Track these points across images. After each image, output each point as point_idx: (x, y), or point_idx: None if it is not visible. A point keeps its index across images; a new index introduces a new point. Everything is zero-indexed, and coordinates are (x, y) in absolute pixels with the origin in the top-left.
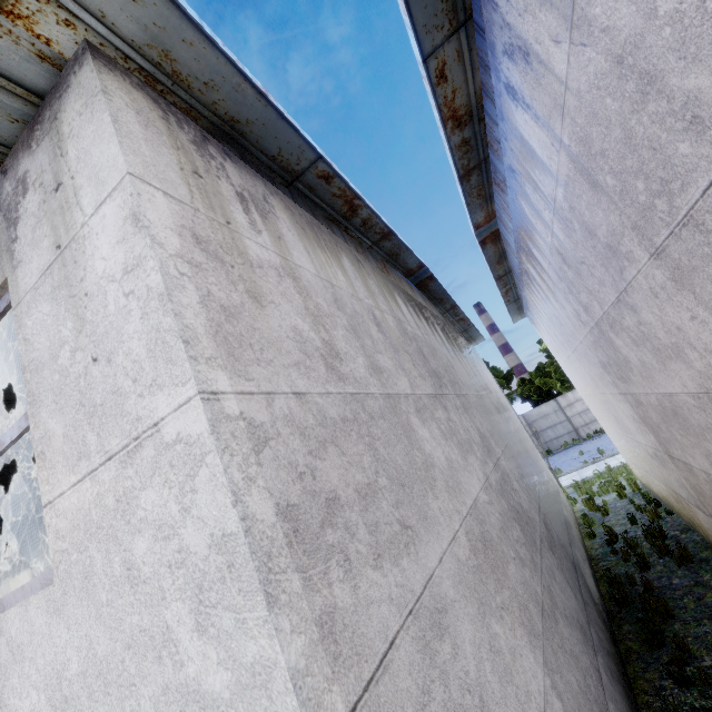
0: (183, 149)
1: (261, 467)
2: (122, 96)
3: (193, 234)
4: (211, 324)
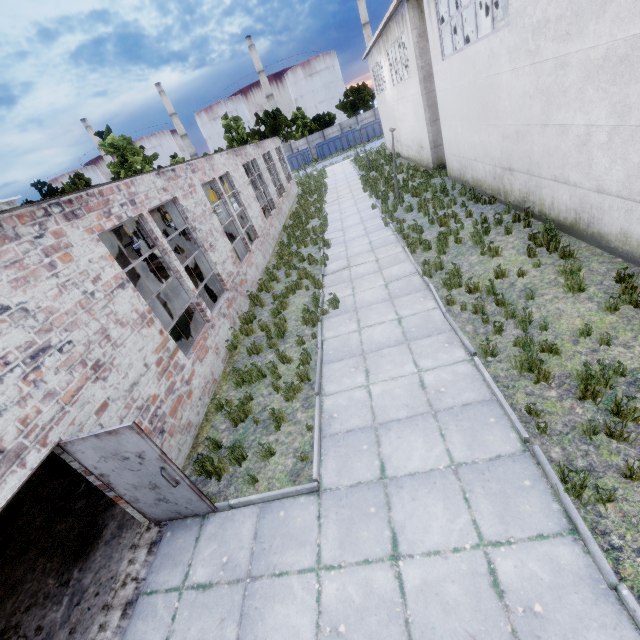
0: (420, 7)
1: (422, 72)
2: (410, 7)
3: (419, 35)
4: (419, 53)
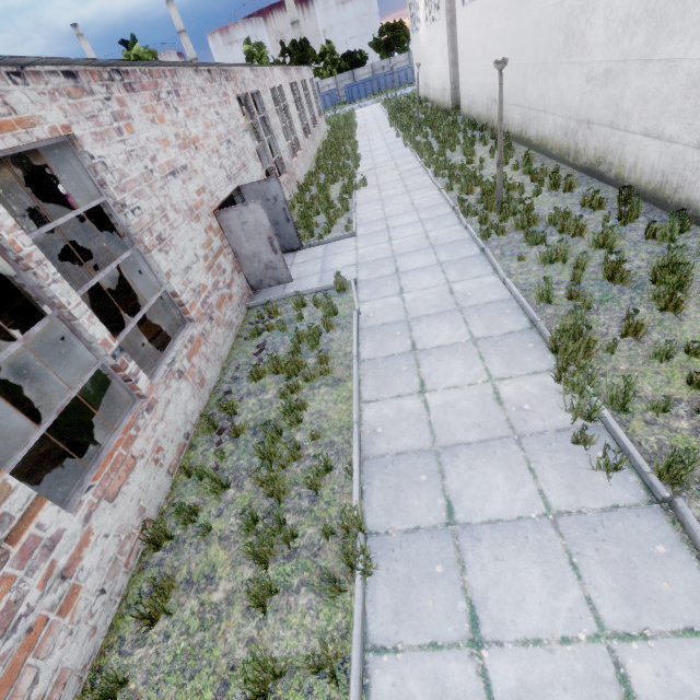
0: None
1: (449, 15)
2: None
3: None
4: None
